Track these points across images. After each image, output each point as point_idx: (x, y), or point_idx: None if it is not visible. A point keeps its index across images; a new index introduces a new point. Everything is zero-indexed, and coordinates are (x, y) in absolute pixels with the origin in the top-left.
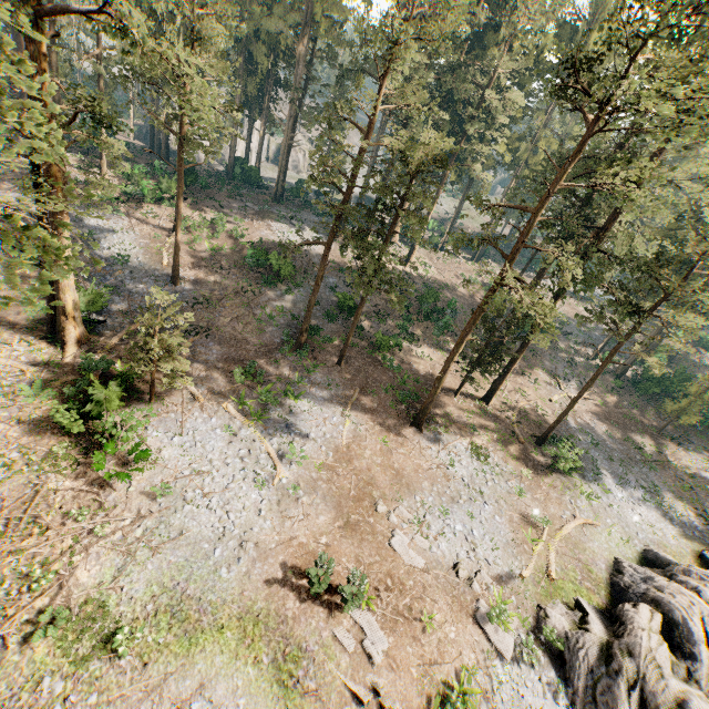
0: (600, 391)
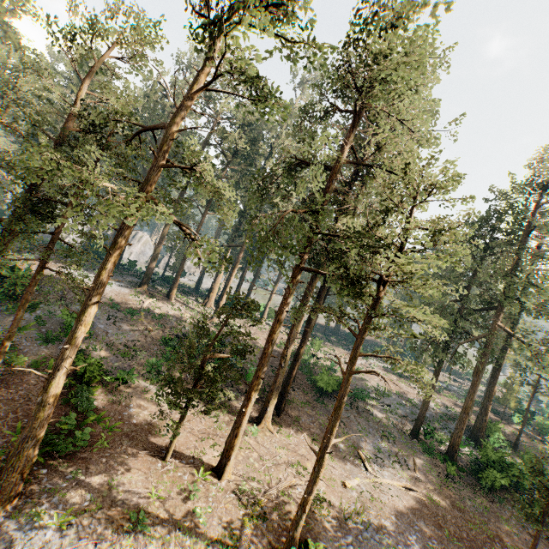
0: (430, 480)
